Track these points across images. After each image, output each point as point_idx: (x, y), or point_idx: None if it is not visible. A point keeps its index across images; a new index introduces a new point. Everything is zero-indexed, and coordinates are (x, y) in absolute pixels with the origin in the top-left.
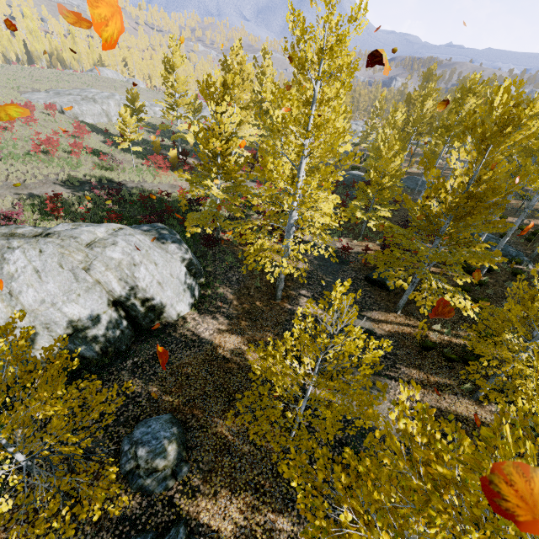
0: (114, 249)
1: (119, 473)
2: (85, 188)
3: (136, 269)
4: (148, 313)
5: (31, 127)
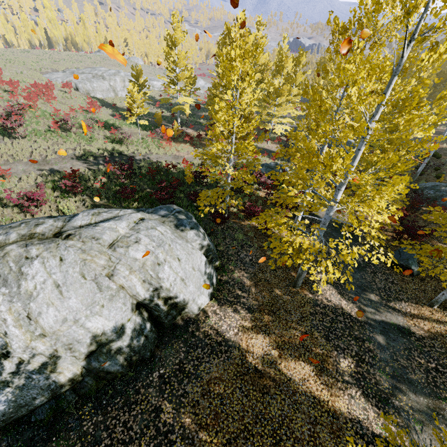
0: (137, 248)
1: None
2: (99, 162)
3: (160, 269)
4: (170, 311)
5: (51, 104)
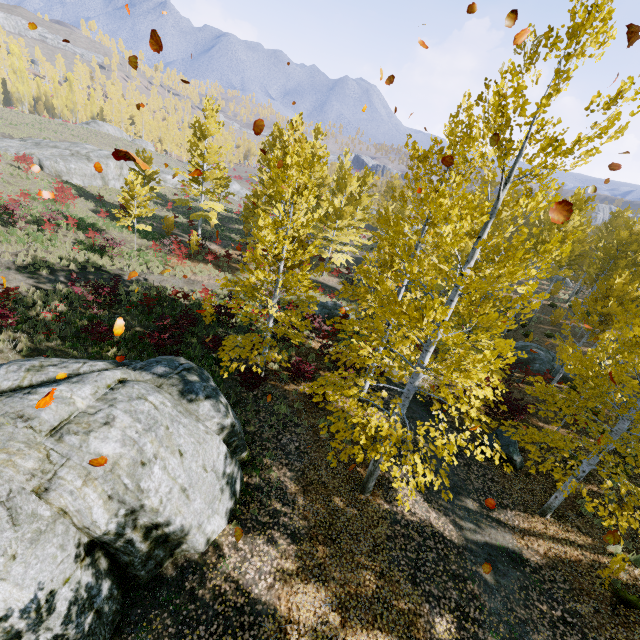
0: (105, 435)
1: None
2: (58, 278)
3: (145, 473)
4: (154, 551)
5: None
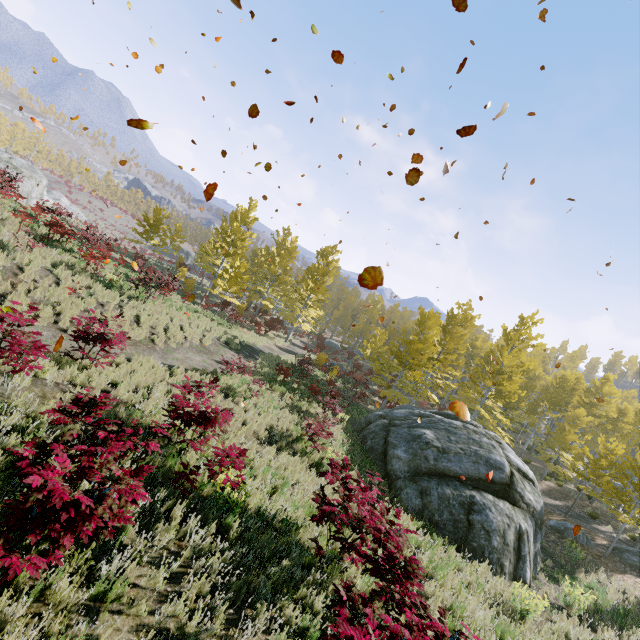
0: None
1: (585, 545)
2: (245, 352)
3: None
4: None
5: None
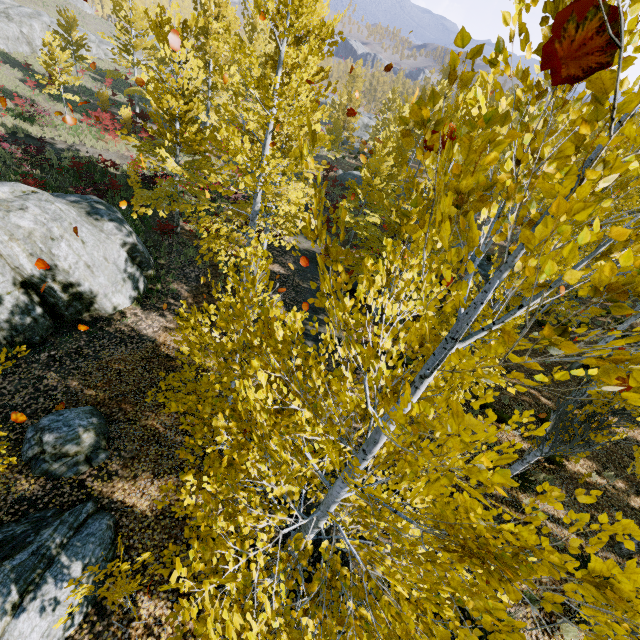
0: (22, 216)
1: (19, 461)
2: None
3: (55, 245)
4: (73, 302)
5: None
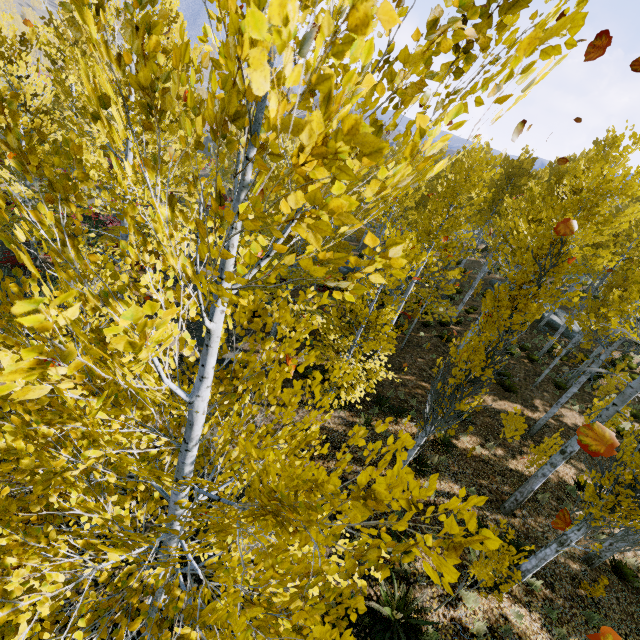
0: None
1: None
2: None
3: None
4: None
5: None
